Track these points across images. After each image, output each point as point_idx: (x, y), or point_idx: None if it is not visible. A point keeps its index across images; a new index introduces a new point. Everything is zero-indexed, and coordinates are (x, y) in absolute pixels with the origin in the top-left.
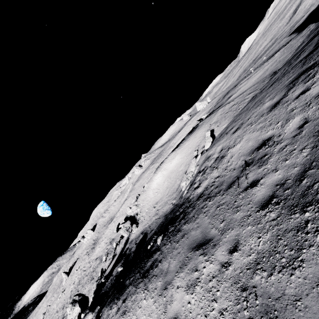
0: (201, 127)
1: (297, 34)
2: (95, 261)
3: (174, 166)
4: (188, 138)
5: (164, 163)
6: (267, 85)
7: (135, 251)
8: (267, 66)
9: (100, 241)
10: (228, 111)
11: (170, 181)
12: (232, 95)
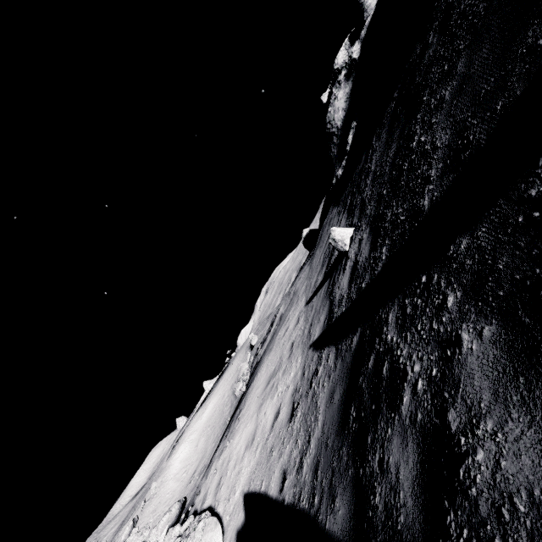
0: (235, 358)
1: None
2: None
3: (212, 410)
4: (219, 381)
5: (187, 431)
6: None
7: None
8: None
9: None
10: (261, 326)
11: (212, 426)
12: None
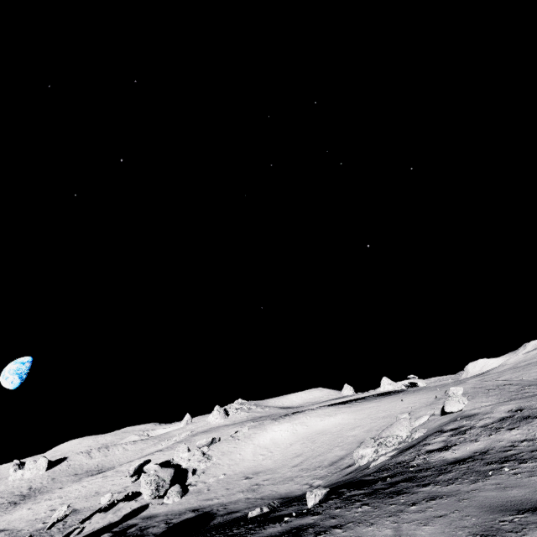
0: (414, 392)
1: None
2: None
3: (332, 425)
4: (375, 399)
5: (305, 415)
6: None
7: (165, 534)
8: None
9: (43, 499)
10: (495, 388)
11: (313, 446)
12: None
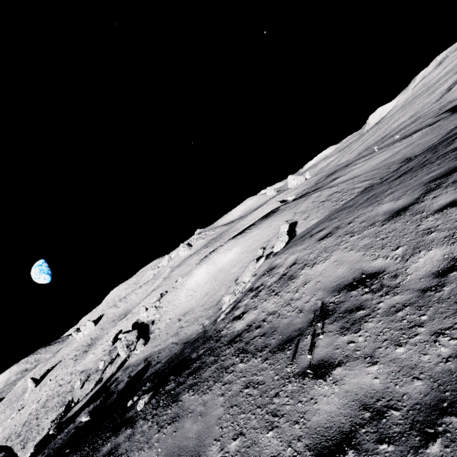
0: (281, 213)
1: (450, 114)
2: (79, 376)
3: (227, 263)
4: (259, 225)
5: (216, 253)
6: (393, 176)
7: (121, 393)
8: (399, 147)
9: (98, 345)
10: (325, 200)
11: (214, 285)
12: (338, 178)
